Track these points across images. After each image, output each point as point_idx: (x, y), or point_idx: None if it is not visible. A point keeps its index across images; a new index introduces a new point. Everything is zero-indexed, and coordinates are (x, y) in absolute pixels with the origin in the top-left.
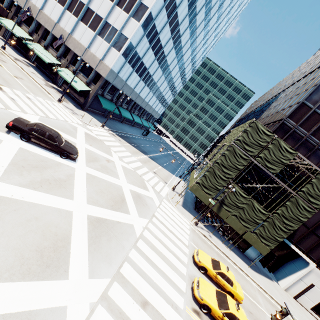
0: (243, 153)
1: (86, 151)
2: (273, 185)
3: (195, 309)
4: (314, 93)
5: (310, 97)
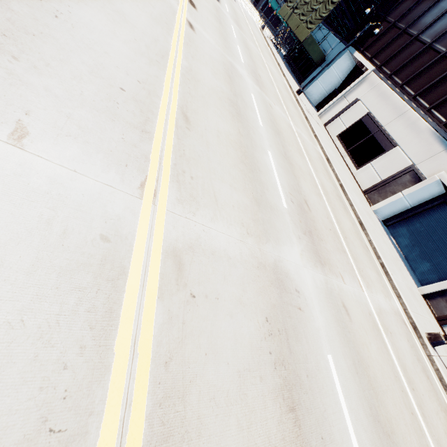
0: None
1: None
2: None
3: None
4: None
5: None
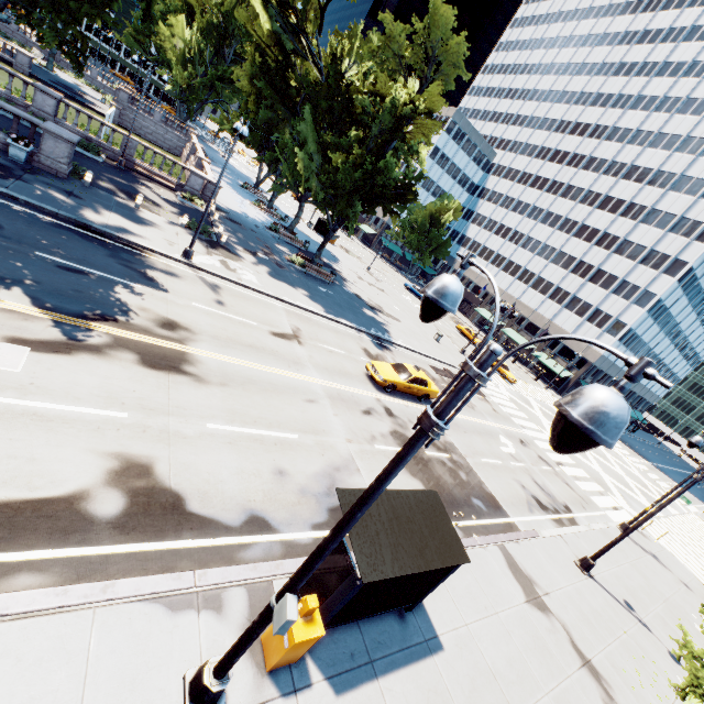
0: None
1: None
2: None
3: None
4: None
5: None
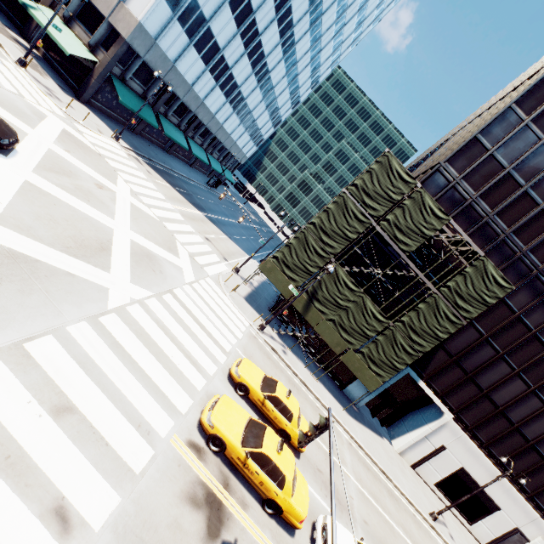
0: (359, 210)
1: (49, 154)
2: (403, 273)
3: (194, 443)
4: (496, 122)
5: (489, 129)
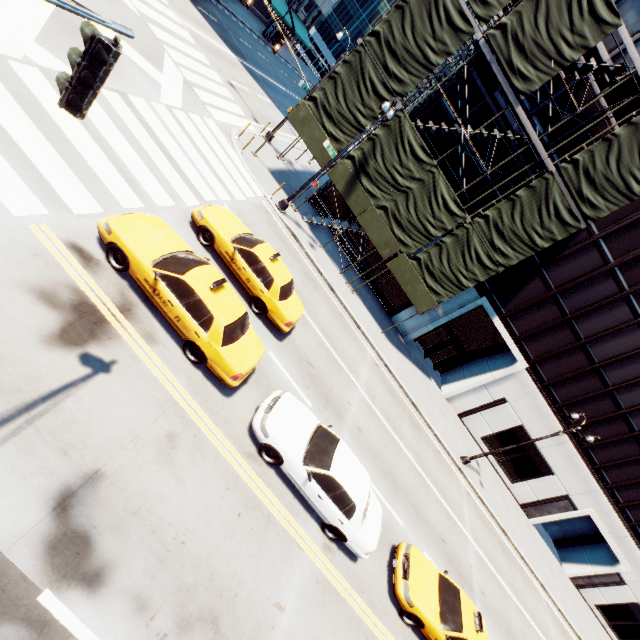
0: (458, 5)
1: None
2: (506, 135)
3: (83, 249)
4: None
5: None
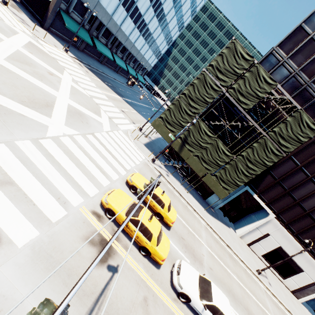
0: (214, 82)
1: (17, 53)
2: (243, 124)
3: (96, 212)
4: None
5: (311, 18)
